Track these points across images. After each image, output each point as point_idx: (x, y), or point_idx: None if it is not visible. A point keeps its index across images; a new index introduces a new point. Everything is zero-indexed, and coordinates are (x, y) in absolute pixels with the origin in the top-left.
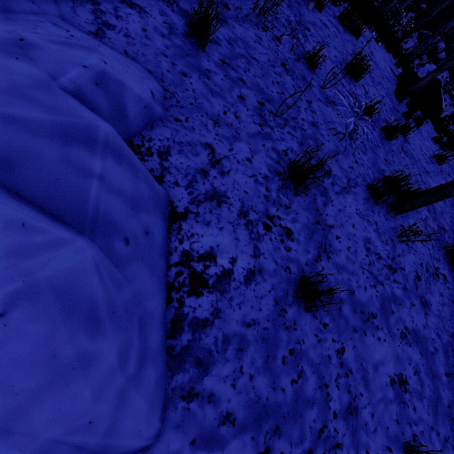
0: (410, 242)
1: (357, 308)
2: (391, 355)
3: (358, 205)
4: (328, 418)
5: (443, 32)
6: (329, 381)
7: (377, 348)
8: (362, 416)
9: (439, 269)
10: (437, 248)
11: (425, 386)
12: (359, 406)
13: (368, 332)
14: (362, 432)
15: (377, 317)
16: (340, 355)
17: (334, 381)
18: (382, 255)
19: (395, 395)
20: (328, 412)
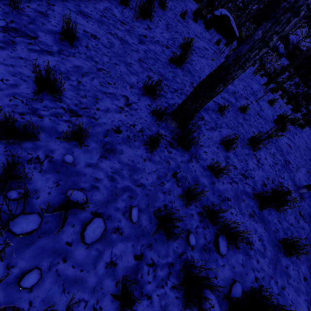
0: (150, 29)
1: (78, 9)
2: (93, 29)
3: (112, 1)
4: (22, 4)
5: (237, 1)
6: (33, 2)
7: (83, 22)
8: (49, 19)
9: (171, 49)
10: (177, 46)
11: (115, 49)
12: (49, 17)
13: (80, 16)
14: (44, 20)
15: (93, 19)
16: (49, 4)
17: (37, 4)
18: (118, 17)
19: (84, 34)
20: (23, 3)
